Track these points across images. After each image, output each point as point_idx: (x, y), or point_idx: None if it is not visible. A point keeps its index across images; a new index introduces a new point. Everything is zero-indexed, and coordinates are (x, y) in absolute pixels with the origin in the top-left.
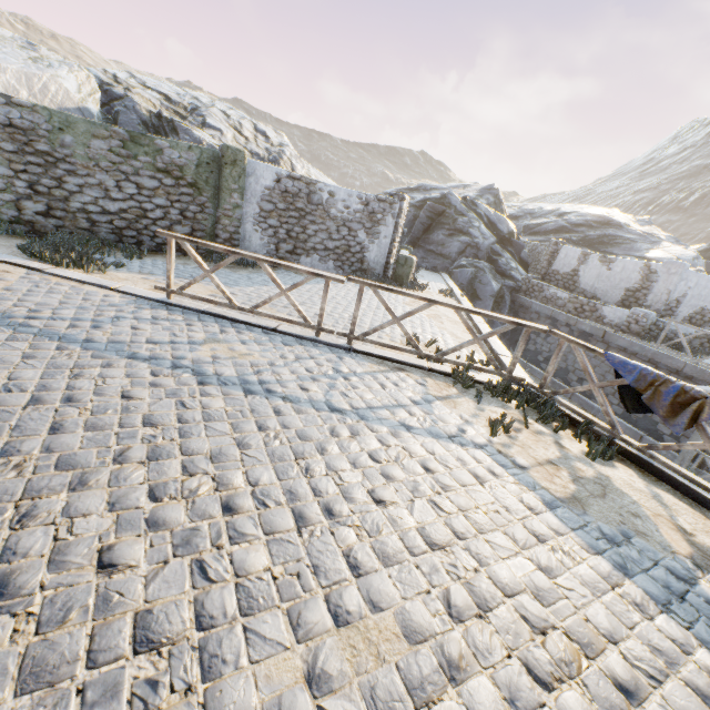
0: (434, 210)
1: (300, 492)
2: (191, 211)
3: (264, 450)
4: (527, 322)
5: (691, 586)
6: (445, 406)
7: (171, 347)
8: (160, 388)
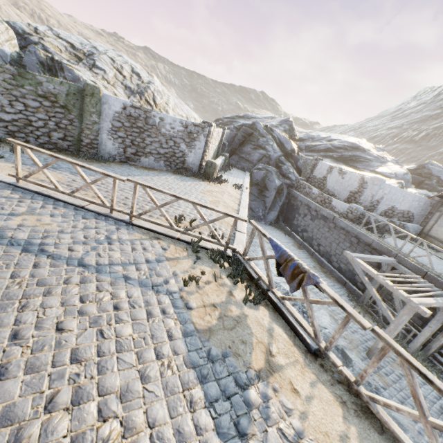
0: (246, 132)
1: (4, 321)
2: (63, 123)
3: (2, 292)
4: (236, 214)
5: (242, 390)
6: (168, 265)
7: None
8: None
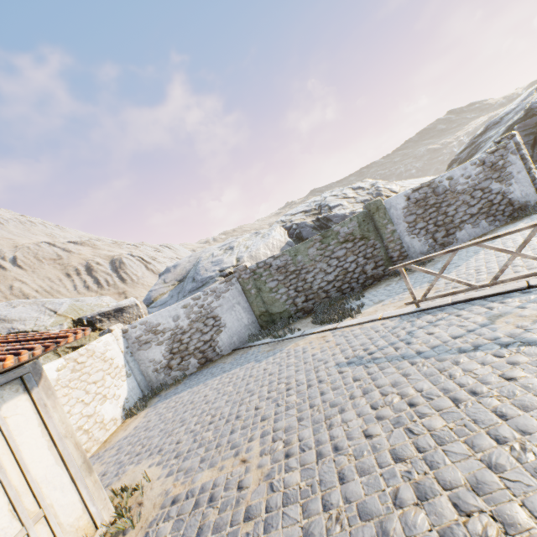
0: (527, 126)
1: None
2: (368, 253)
3: None
4: None
5: None
6: None
7: (474, 334)
8: (522, 364)
